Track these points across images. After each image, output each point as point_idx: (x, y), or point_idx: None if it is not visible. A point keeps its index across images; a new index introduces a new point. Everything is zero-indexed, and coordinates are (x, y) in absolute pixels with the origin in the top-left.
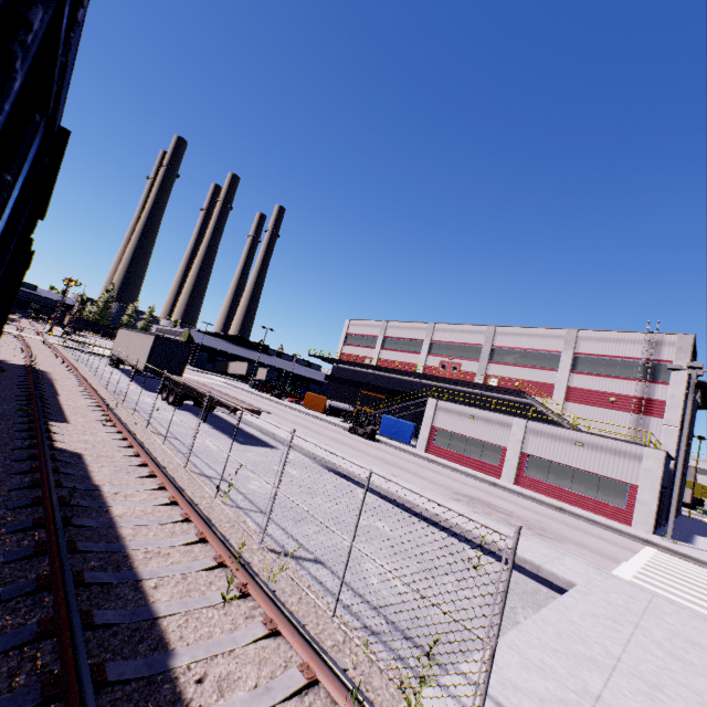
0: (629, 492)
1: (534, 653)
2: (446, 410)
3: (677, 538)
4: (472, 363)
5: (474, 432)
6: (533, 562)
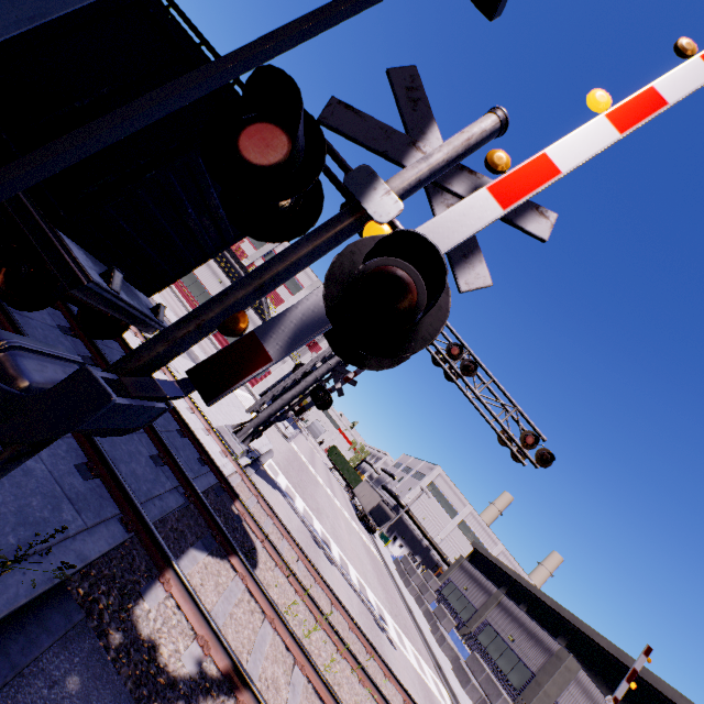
0: (266, 373)
1: (183, 363)
2: (208, 263)
3: (268, 404)
4: (251, 248)
5: (214, 291)
6: (197, 356)
